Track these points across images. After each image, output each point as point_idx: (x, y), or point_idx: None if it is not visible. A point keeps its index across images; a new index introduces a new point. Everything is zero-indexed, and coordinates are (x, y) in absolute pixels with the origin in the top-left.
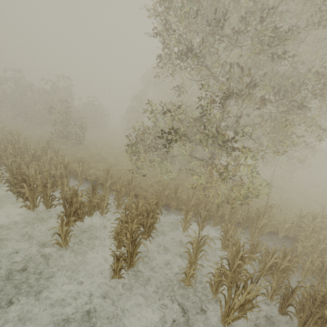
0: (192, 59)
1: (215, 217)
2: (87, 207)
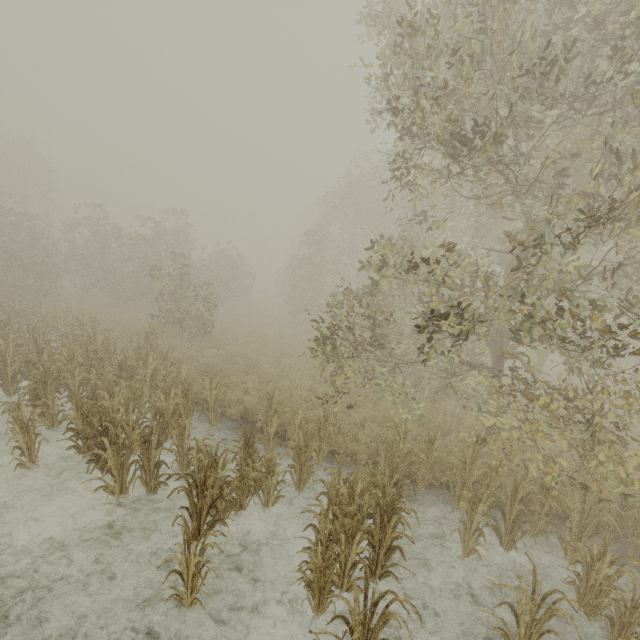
0: (468, 154)
1: (539, 515)
2: (235, 491)
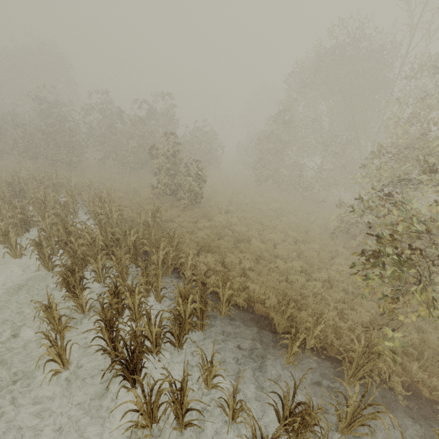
0: None
1: None
2: None
